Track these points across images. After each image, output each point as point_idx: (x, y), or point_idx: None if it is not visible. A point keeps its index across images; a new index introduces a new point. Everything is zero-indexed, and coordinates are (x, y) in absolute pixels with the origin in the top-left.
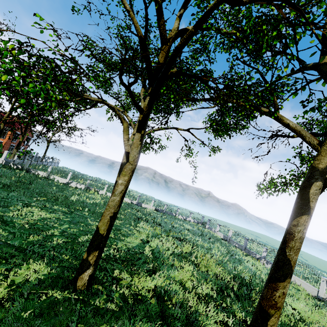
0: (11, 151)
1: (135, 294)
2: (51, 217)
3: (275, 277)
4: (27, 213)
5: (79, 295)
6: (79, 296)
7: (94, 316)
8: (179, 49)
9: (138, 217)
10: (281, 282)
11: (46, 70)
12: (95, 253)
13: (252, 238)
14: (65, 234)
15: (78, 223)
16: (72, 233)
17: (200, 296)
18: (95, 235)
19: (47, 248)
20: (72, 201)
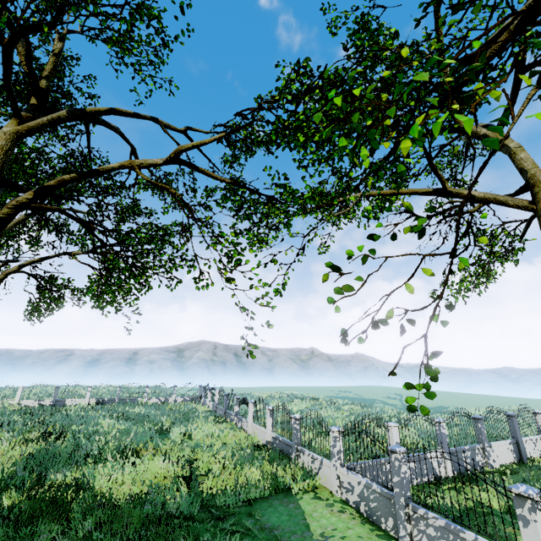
0: None
1: None
2: None
3: None
4: None
5: None
6: None
7: None
8: None
9: None
10: None
11: None
12: None
13: (314, 396)
14: None
15: None
16: None
17: None
18: None
19: None
20: None
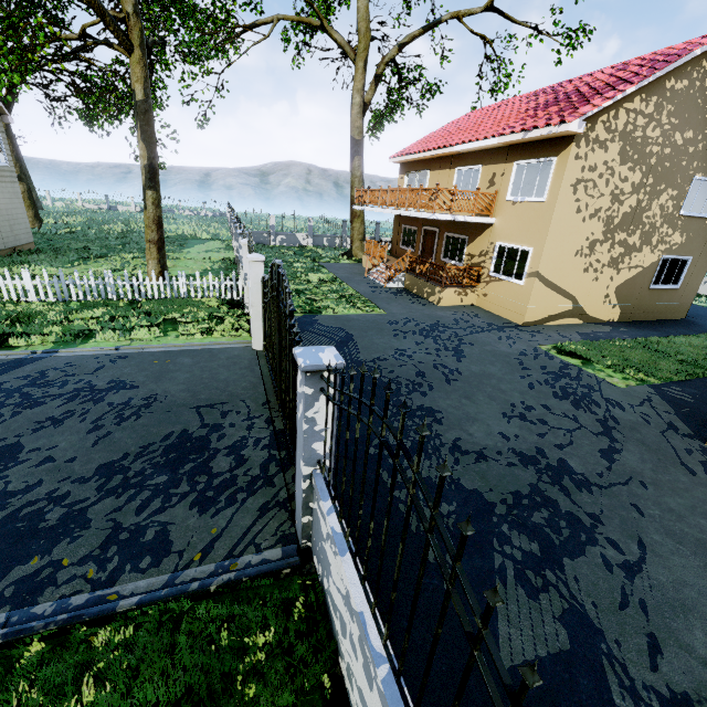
0: None
1: None
2: None
3: None
4: None
5: None
6: None
7: None
8: None
9: (66, 212)
10: None
11: None
12: None
13: None
14: None
15: None
16: None
17: None
18: None
19: None
20: None
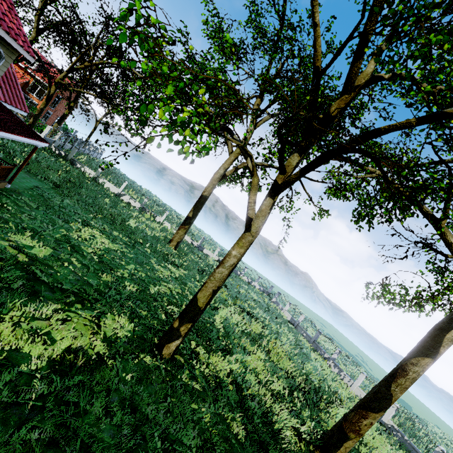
0: (54, 128)
1: (213, 375)
2: (116, 250)
3: (369, 405)
4: (90, 236)
5: (165, 364)
6: (166, 365)
7: (183, 392)
8: (381, 133)
9: (202, 270)
10: (373, 412)
11: (209, 107)
12: (188, 325)
13: (319, 327)
14: (134, 279)
15: (143, 263)
16: (141, 278)
17: (274, 393)
18: (191, 306)
19: (123, 295)
20: (131, 228)
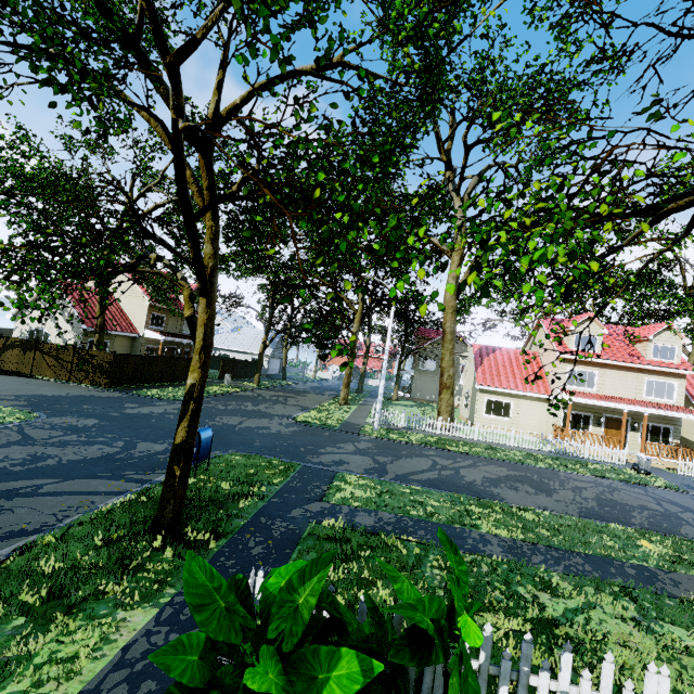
0: None
1: None
2: None
3: None
4: None
5: None
6: None
7: None
8: None
9: None
10: None
11: None
12: None
13: None
14: None
15: None
16: None
17: None
18: None
19: None
20: None
